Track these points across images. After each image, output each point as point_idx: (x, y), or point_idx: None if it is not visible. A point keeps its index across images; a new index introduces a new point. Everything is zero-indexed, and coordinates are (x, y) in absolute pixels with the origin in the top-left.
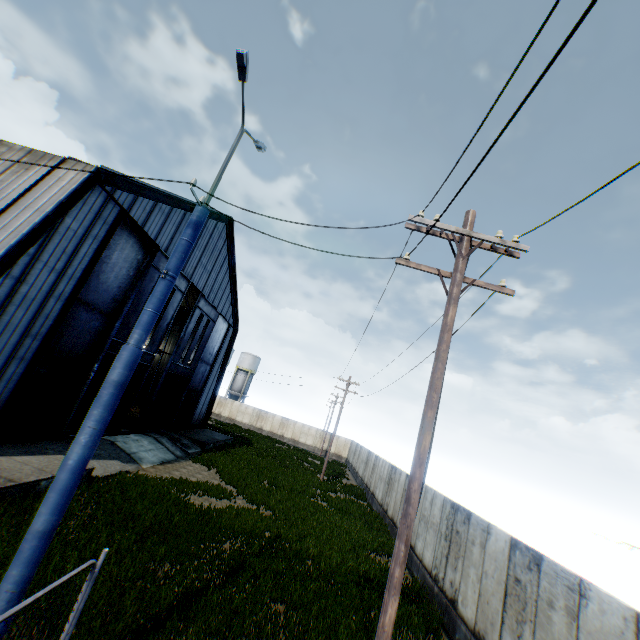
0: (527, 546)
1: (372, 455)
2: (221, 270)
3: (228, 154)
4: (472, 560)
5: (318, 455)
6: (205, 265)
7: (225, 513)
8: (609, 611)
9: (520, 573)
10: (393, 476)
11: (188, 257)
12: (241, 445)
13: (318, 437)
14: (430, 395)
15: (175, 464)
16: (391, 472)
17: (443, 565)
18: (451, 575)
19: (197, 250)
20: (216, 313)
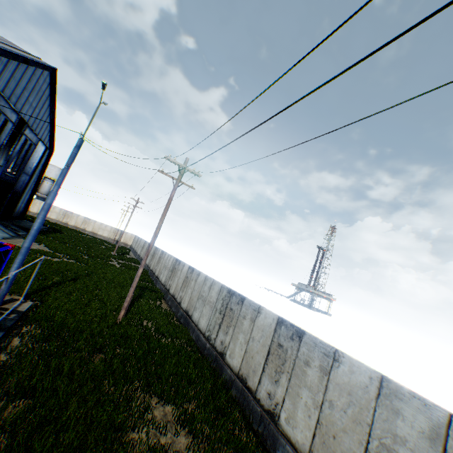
0: (192, 267)
1: (147, 243)
2: (44, 107)
3: (93, 116)
4: (177, 276)
5: (111, 243)
6: (32, 103)
7: (61, 263)
8: (202, 277)
9: (188, 275)
10: (156, 252)
11: (19, 97)
12: (55, 233)
13: (112, 232)
14: (161, 218)
15: (14, 240)
16: (155, 250)
17: (168, 280)
18: (170, 283)
19: (27, 91)
20: (38, 139)
